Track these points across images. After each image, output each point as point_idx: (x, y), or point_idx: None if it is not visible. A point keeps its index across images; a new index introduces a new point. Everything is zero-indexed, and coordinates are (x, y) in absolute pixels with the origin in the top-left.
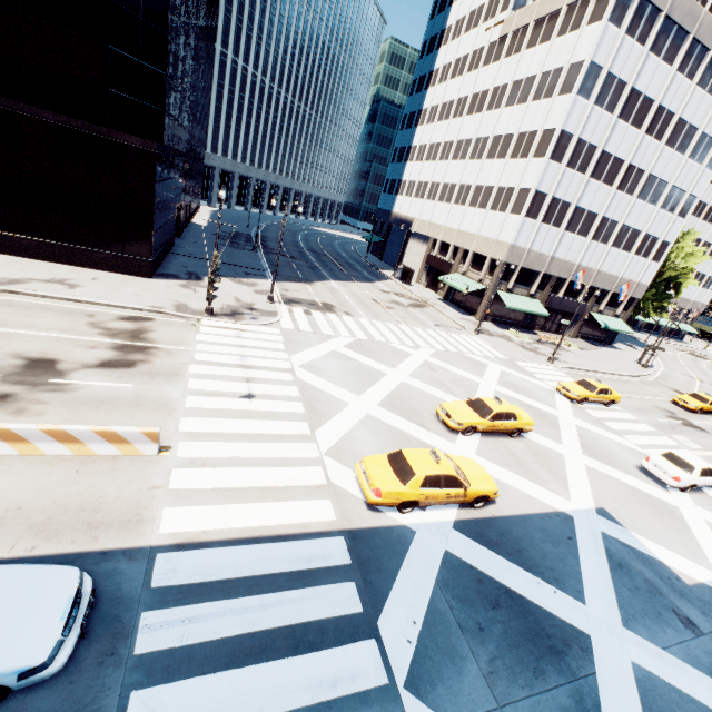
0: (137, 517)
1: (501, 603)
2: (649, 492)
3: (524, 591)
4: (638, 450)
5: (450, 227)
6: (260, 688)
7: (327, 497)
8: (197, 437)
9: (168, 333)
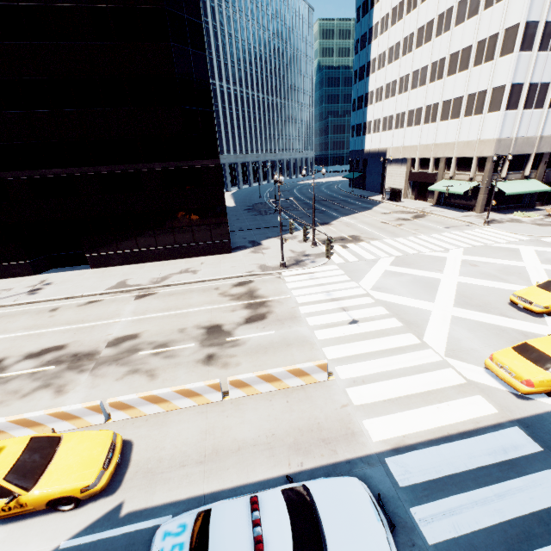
0: (349, 431)
1: None
2: None
3: None
4: None
5: (425, 144)
6: None
7: (476, 393)
8: (343, 361)
9: (268, 288)
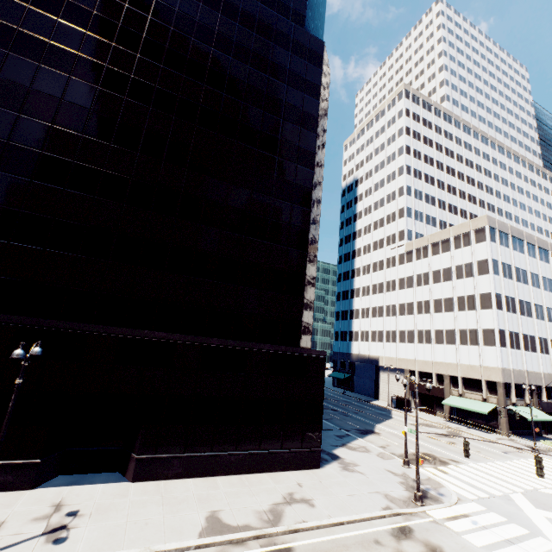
0: None
1: None
2: None
3: None
4: None
5: (423, 360)
6: None
7: None
8: None
9: (449, 544)
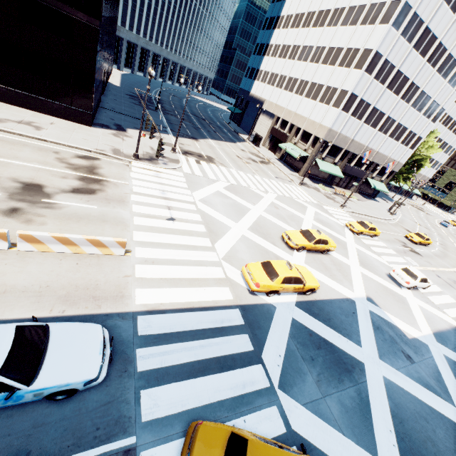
0: (121, 294)
1: (321, 346)
2: (392, 289)
3: (332, 340)
4: (387, 264)
5: (289, 110)
6: (207, 388)
7: (227, 286)
8: (145, 245)
9: (112, 170)
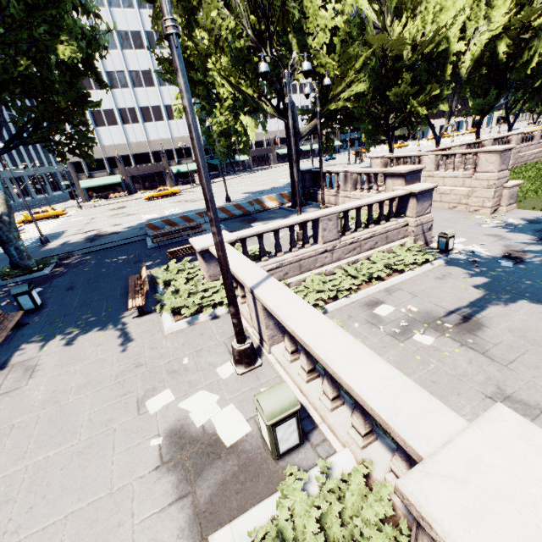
0: None
1: None
2: None
3: None
4: None
5: None
6: None
7: None
8: None
9: None
